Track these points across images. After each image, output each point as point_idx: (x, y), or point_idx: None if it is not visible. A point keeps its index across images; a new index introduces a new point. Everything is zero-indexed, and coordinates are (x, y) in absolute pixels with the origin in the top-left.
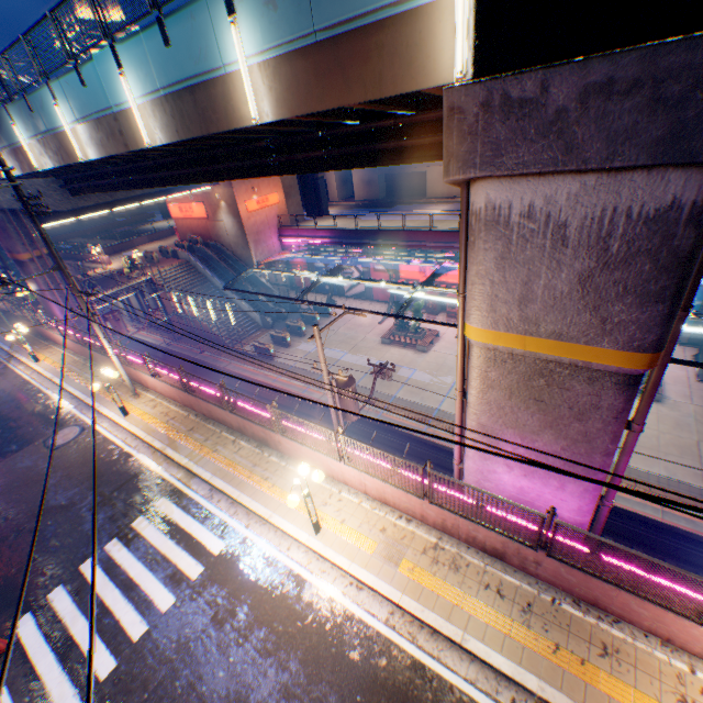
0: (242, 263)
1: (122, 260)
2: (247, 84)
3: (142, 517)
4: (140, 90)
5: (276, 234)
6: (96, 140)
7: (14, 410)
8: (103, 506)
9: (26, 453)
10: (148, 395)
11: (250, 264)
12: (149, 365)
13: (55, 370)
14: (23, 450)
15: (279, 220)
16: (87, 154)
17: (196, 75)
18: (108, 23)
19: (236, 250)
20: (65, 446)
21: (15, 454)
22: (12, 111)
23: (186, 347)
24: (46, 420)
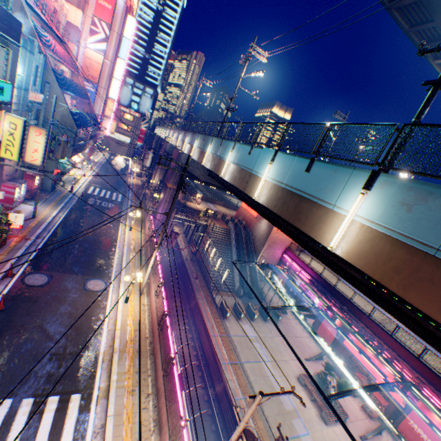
0: (253, 249)
1: (204, 206)
2: (343, 226)
3: (57, 397)
4: (272, 175)
5: (283, 249)
6: (234, 174)
7: (99, 247)
8: (57, 359)
9: (76, 278)
10: (145, 298)
11: (257, 253)
12: (159, 287)
13: (130, 241)
14: (77, 275)
15: (290, 243)
16: (225, 175)
17: (311, 194)
18: (283, 141)
19: (256, 241)
20: (89, 291)
21: (73, 273)
22: (214, 140)
23: (192, 267)
24: (101, 266)
